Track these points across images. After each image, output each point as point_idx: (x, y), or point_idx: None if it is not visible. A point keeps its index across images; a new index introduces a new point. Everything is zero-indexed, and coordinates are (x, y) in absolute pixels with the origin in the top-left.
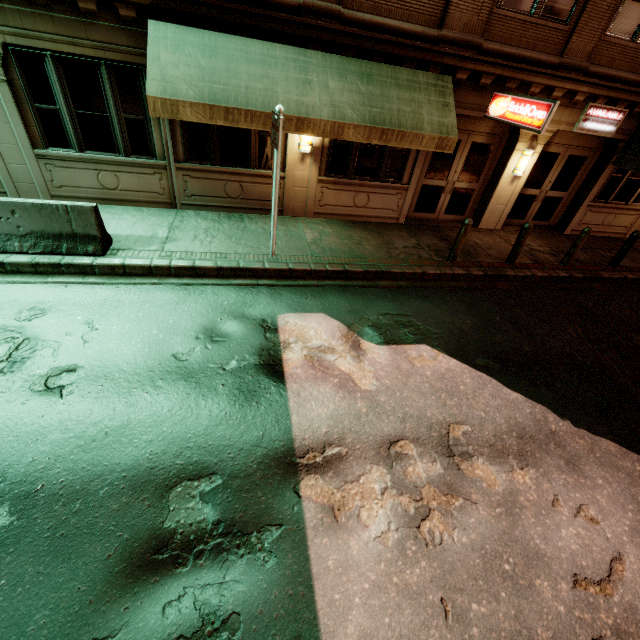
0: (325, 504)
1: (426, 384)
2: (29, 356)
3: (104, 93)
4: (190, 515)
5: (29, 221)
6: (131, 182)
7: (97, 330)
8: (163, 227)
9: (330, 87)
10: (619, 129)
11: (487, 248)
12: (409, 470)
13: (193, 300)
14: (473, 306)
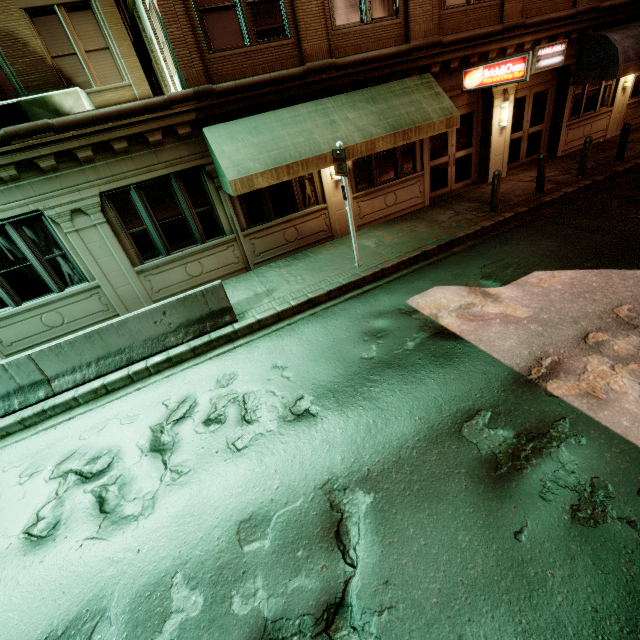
0: (580, 393)
1: (566, 294)
2: (259, 403)
3: (177, 200)
4: (492, 440)
5: (176, 316)
6: (212, 263)
7: (287, 368)
8: (256, 285)
9: (350, 118)
10: (565, 57)
11: (511, 192)
12: (616, 348)
13: (333, 320)
14: (542, 233)
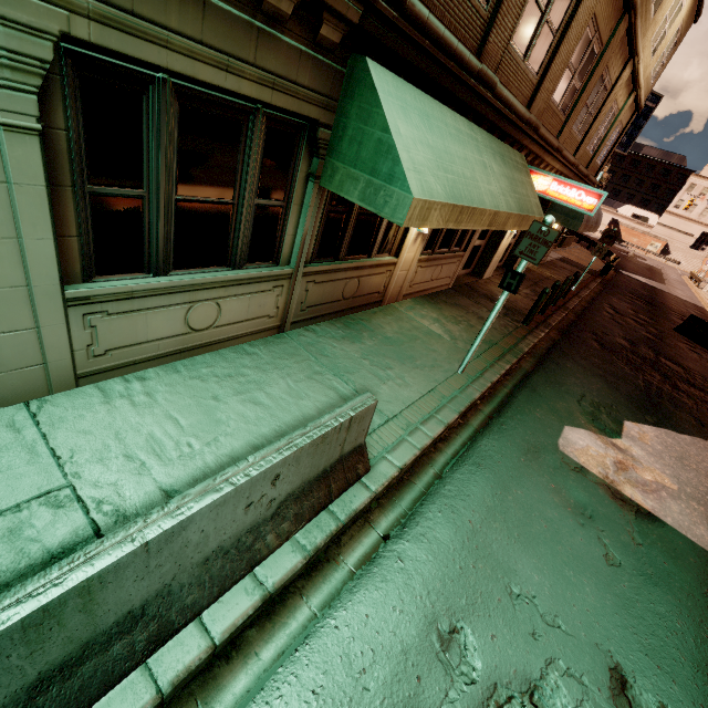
0: None
1: (672, 458)
2: None
3: (238, 162)
4: None
5: (290, 479)
6: (236, 309)
7: (537, 598)
8: (325, 375)
9: (495, 171)
10: None
11: (515, 301)
12: None
13: (506, 476)
14: (582, 366)
